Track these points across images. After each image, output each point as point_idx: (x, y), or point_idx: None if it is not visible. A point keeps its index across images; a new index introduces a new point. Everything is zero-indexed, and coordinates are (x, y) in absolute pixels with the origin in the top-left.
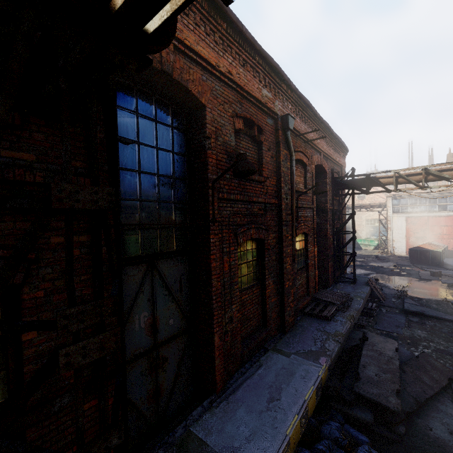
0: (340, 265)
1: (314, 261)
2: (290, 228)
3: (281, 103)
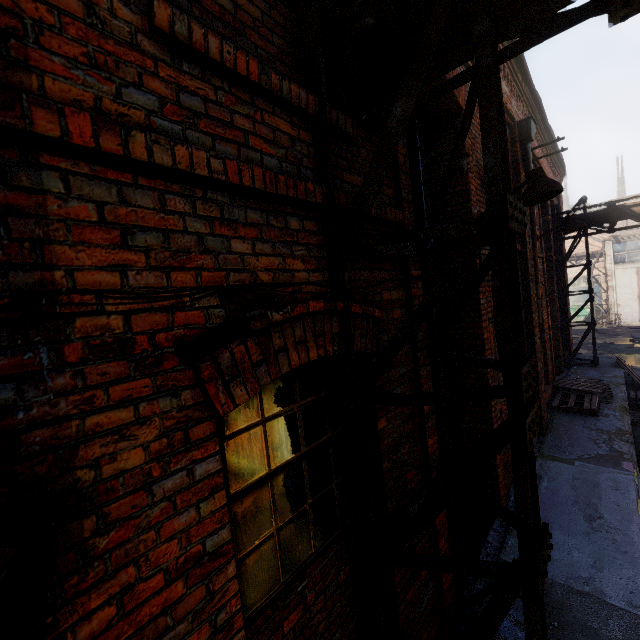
0: (567, 342)
1: (549, 335)
2: (534, 286)
3: (515, 103)
